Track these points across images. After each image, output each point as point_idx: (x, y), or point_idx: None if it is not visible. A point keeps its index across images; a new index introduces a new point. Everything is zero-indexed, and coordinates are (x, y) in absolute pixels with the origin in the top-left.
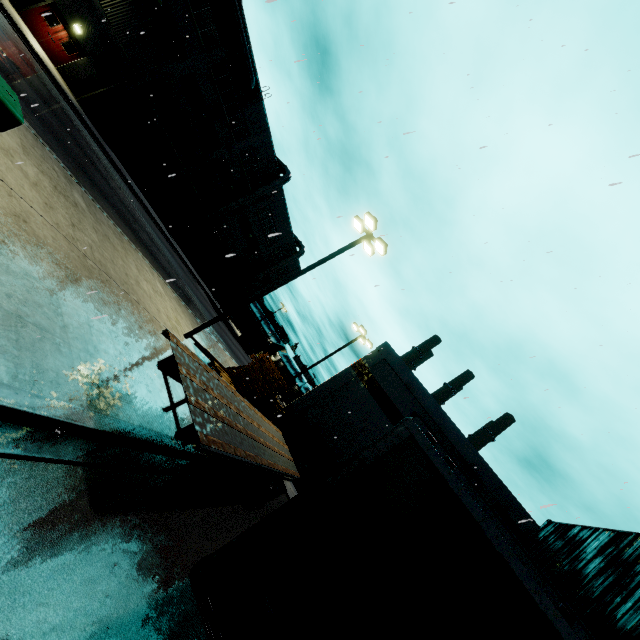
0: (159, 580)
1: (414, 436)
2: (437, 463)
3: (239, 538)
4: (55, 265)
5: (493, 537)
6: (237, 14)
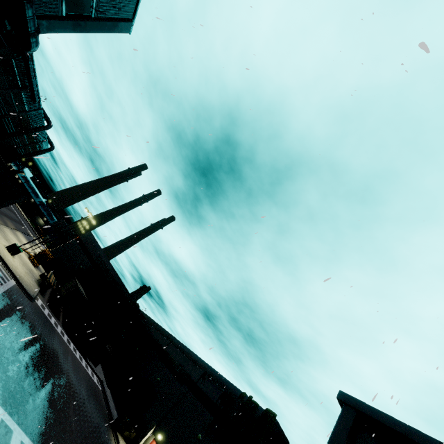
0: (47, 301)
1: (78, 288)
2: (80, 290)
3: (62, 297)
4: (24, 266)
5: (83, 294)
6: (35, 87)
